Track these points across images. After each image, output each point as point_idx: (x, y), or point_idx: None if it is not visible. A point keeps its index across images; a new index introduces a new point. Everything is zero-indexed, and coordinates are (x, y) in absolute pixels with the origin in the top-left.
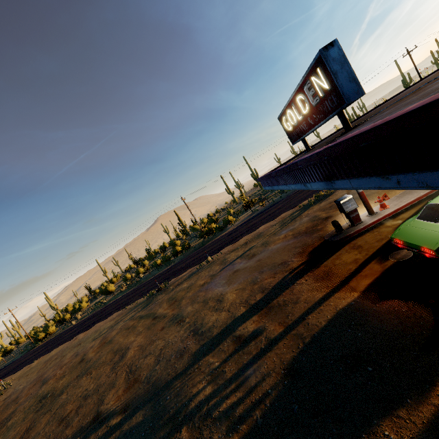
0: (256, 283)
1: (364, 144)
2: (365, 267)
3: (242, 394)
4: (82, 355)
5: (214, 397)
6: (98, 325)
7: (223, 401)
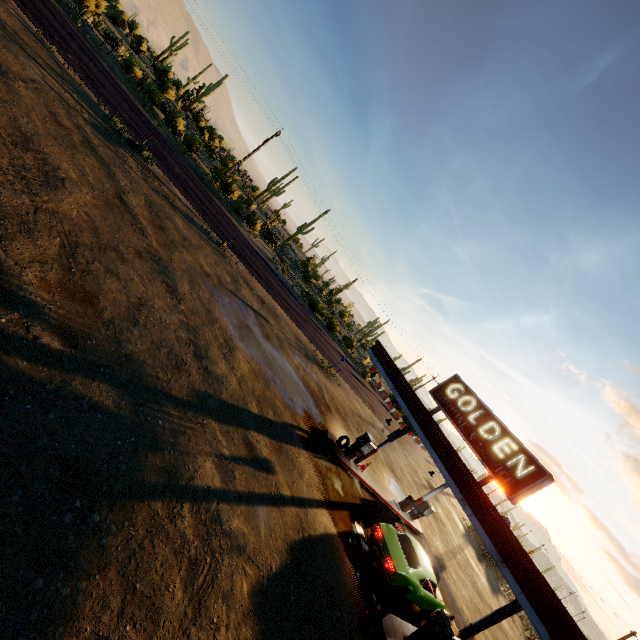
0: (269, 388)
1: (577, 635)
2: (343, 510)
3: (252, 530)
4: None
5: (225, 500)
6: None
7: (235, 519)
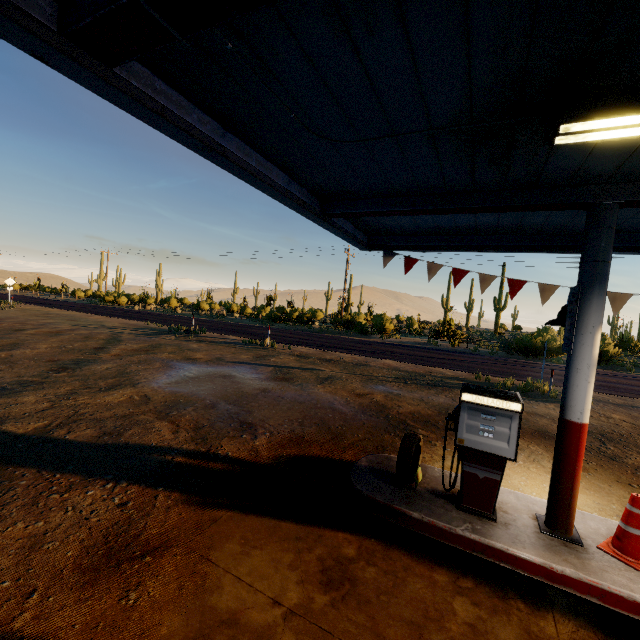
0: (160, 412)
1: None
2: None
3: None
4: (36, 327)
5: None
6: (115, 319)
7: None
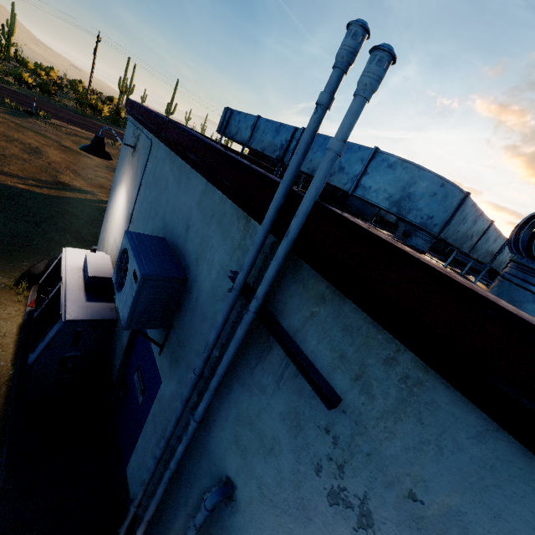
0: None
1: None
2: None
3: None
4: None
5: None
6: None
7: None
